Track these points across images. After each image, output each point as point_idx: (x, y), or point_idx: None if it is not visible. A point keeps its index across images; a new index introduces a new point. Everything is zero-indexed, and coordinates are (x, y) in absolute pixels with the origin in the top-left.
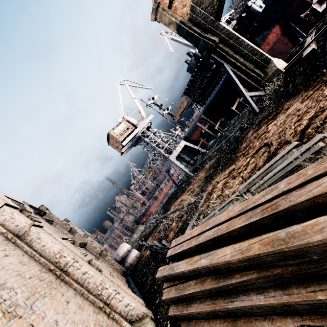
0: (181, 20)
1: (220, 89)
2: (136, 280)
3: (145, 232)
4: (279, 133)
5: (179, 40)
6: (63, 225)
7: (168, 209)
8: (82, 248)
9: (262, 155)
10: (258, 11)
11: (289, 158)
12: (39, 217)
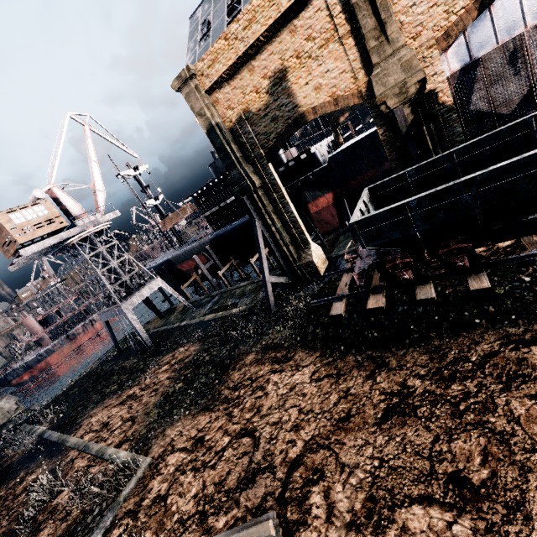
0: (219, 122)
1: (245, 224)
2: None
3: (3, 452)
4: (272, 426)
5: None
6: None
7: (76, 423)
8: None
9: (242, 457)
10: (319, 161)
11: None
12: None
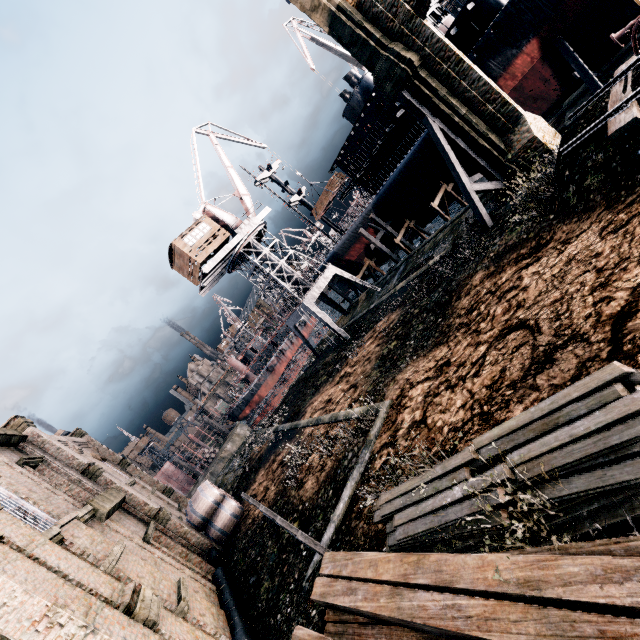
0: (339, 3)
1: (410, 162)
2: (235, 574)
3: (252, 451)
4: (554, 305)
5: (328, 44)
6: (68, 460)
7: (301, 412)
8: (113, 514)
9: (517, 351)
10: (499, 2)
11: (611, 409)
12: (6, 459)
